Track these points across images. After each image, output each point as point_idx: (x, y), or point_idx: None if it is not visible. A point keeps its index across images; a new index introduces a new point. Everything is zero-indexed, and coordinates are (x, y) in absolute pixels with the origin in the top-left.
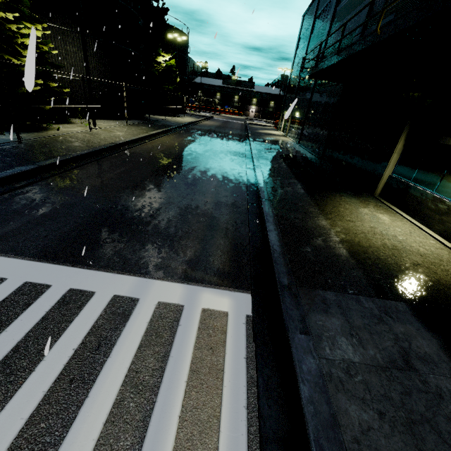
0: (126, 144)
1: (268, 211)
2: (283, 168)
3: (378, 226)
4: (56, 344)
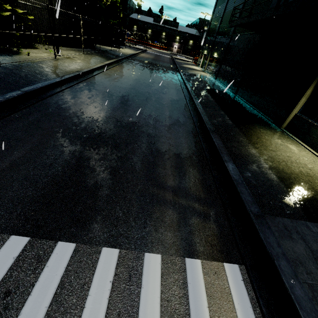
0: (89, 72)
1: (218, 142)
2: (211, 101)
3: (292, 155)
4: (94, 277)
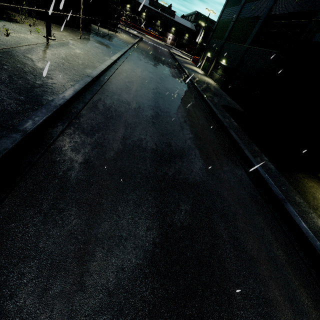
0: (99, 75)
1: (304, 228)
2: (236, 126)
3: None
4: None
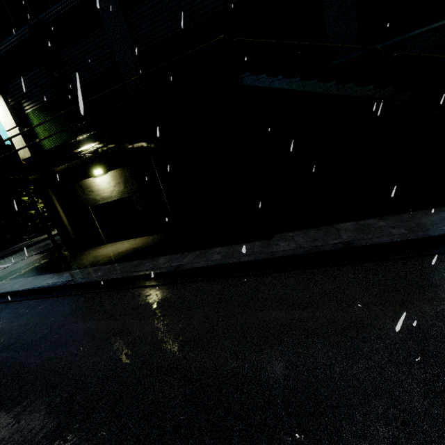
0: None
1: None
2: None
3: None
4: None
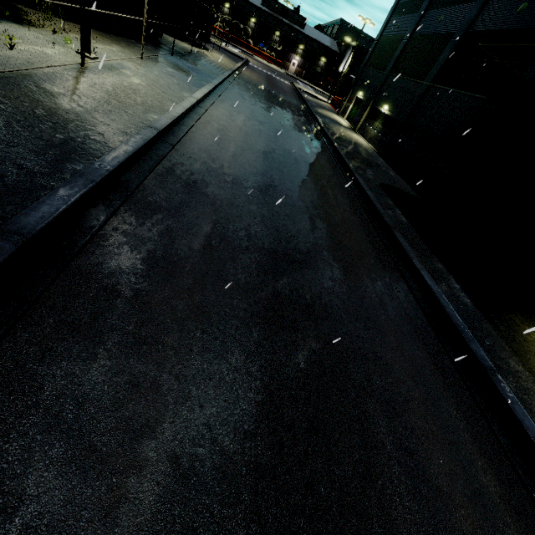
0: (170, 126)
1: (532, 429)
2: (405, 224)
3: None
4: None
